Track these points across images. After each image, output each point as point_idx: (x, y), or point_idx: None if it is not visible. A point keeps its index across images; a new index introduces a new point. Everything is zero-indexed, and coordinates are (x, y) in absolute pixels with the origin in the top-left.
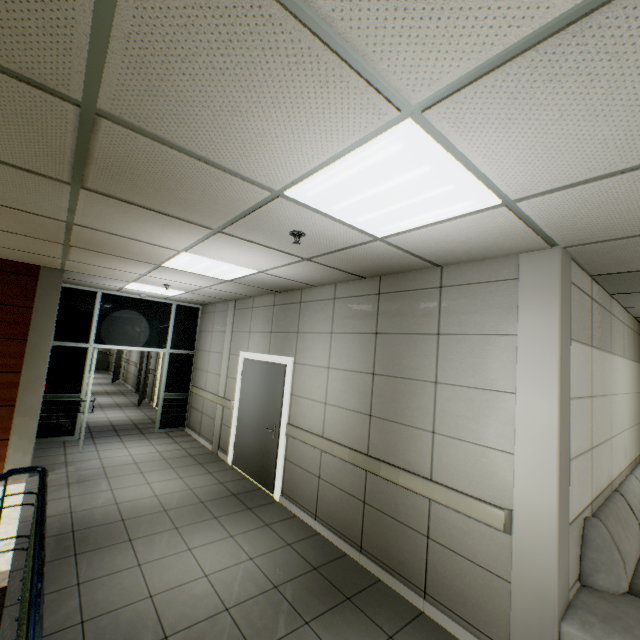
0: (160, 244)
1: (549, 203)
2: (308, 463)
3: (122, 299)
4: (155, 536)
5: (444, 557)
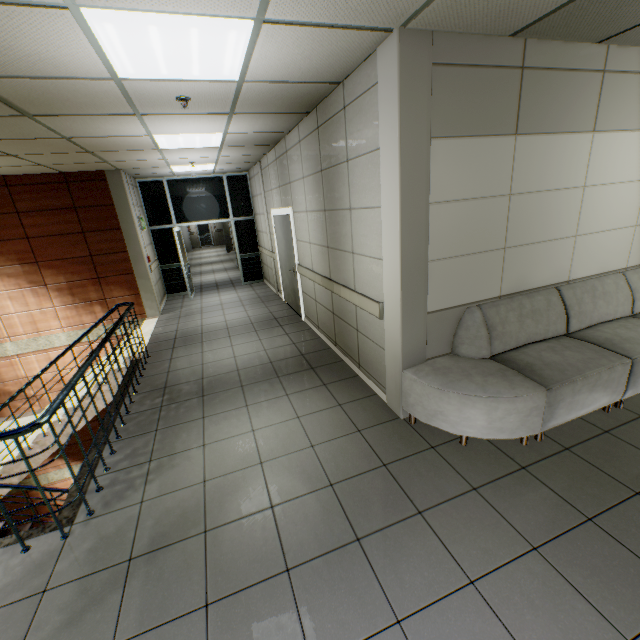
0: (130, 135)
1: (288, 7)
2: (310, 292)
3: (183, 182)
4: (216, 340)
5: (364, 342)
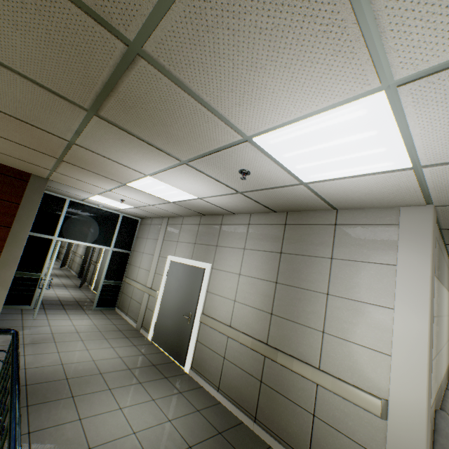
0: (134, 168)
1: (447, 171)
2: (216, 345)
3: (84, 206)
4: (93, 395)
5: (327, 433)
